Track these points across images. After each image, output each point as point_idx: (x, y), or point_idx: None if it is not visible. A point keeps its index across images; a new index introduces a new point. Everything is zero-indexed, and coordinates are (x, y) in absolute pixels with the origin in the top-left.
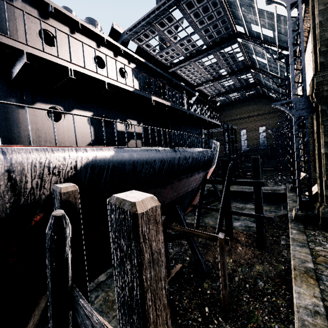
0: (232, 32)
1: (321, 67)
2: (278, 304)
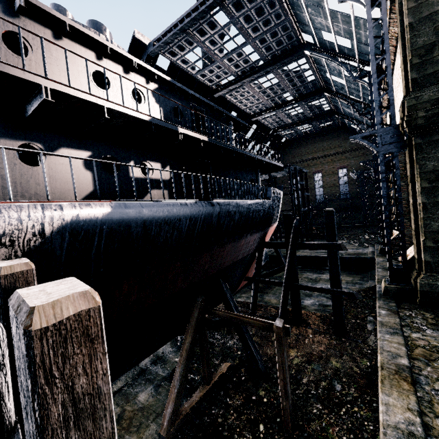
0: (297, 42)
1: (413, 86)
2: (361, 417)
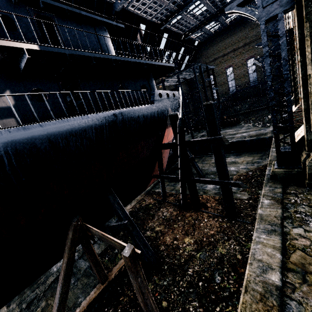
0: None
1: None
2: None
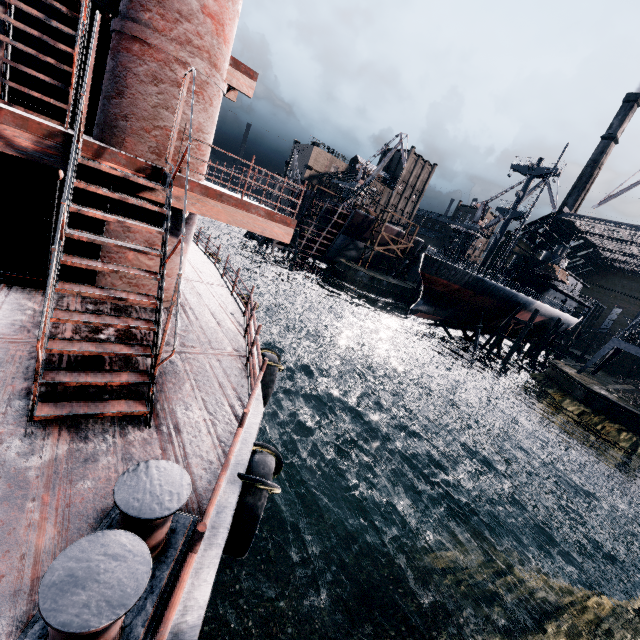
0: None
1: None
2: None
